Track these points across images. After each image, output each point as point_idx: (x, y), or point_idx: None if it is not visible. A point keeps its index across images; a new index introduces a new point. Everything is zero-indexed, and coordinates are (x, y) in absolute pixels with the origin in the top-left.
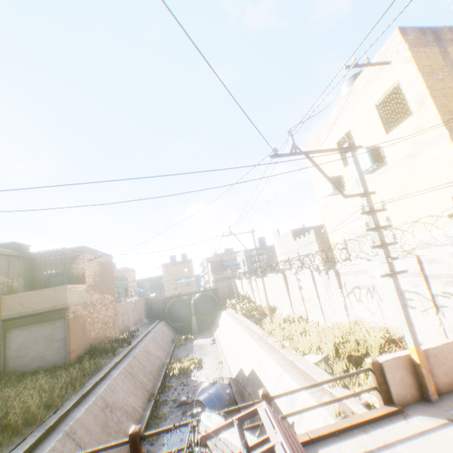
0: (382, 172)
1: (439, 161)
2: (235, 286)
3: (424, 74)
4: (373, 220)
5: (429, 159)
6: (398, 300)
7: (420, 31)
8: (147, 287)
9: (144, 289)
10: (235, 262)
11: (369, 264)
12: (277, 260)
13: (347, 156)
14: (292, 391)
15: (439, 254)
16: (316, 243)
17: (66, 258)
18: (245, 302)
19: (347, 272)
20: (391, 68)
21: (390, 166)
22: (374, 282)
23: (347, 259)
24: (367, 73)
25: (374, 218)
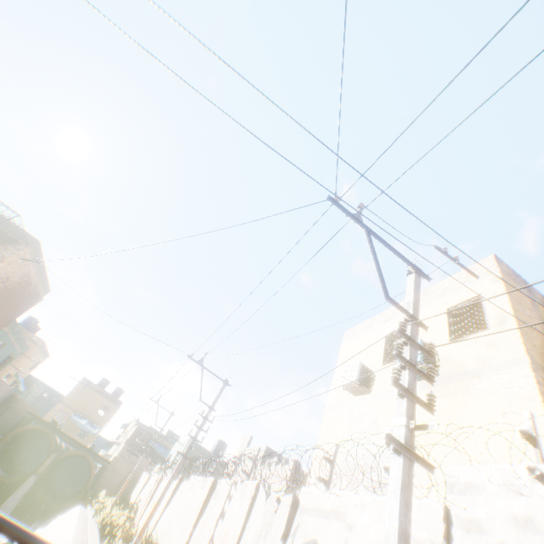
0: (428, 384)
1: (510, 392)
2: (134, 483)
3: (511, 297)
4: (410, 353)
5: (498, 386)
6: (398, 512)
7: (512, 272)
8: (35, 392)
9: (28, 390)
10: (166, 452)
11: (357, 497)
12: (223, 453)
13: (408, 278)
14: (18, 526)
15: (489, 512)
16: (286, 482)
17: (6, 234)
18: (124, 513)
19: (312, 506)
20: (476, 282)
21: (441, 380)
22: (350, 539)
23: (324, 481)
24: (450, 280)
25: (412, 352)
